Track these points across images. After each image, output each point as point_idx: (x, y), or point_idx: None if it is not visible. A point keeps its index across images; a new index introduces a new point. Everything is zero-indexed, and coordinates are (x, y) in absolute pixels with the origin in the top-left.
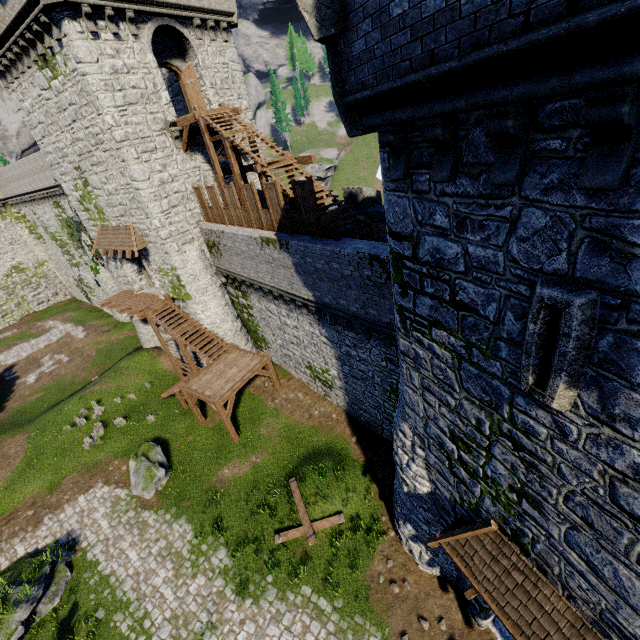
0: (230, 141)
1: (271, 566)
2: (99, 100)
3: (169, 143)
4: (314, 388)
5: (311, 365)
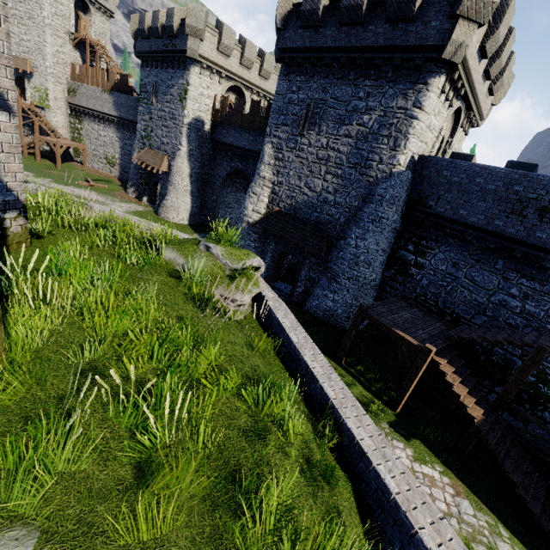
0: (100, 54)
1: (73, 185)
2: (45, 5)
3: (67, 39)
4: (105, 171)
5: (107, 156)
